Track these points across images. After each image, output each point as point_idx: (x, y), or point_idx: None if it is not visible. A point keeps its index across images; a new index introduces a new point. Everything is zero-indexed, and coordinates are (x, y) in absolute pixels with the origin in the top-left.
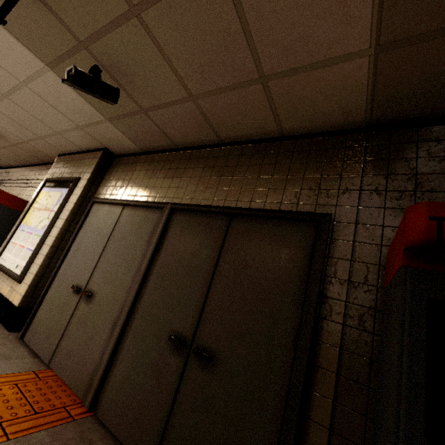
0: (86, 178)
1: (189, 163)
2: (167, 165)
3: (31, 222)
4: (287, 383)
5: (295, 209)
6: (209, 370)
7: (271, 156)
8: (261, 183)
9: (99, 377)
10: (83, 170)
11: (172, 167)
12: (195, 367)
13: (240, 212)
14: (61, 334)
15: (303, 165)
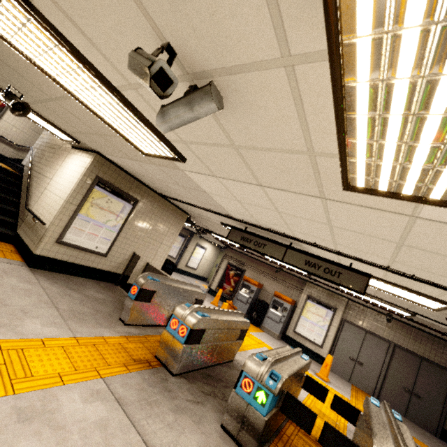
0: (341, 310)
1: (398, 327)
2: (385, 322)
3: (310, 319)
4: (442, 407)
5: (444, 366)
6: (419, 399)
7: (436, 343)
8: (432, 351)
9: (377, 392)
10: (336, 303)
11: (389, 325)
12: (414, 398)
13: (426, 359)
14: (350, 373)
15: None
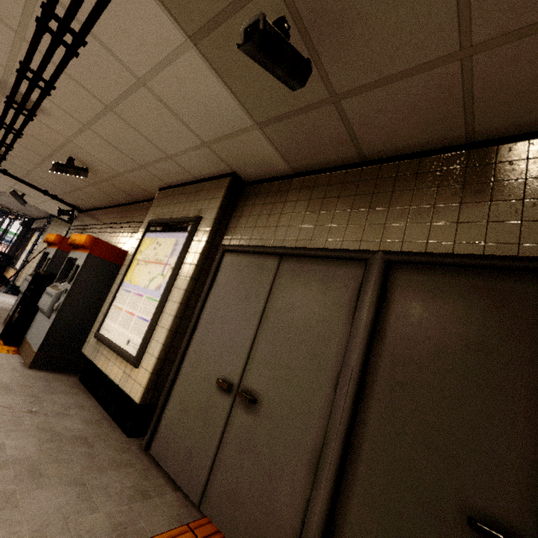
0: (211, 217)
1: (399, 183)
2: (349, 190)
3: (138, 280)
4: None
5: None
6: None
7: None
8: None
9: None
10: (202, 205)
11: (362, 192)
12: None
13: None
14: (212, 458)
15: None
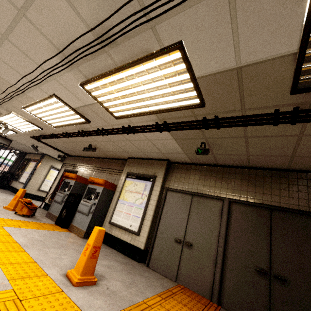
0: (161, 177)
1: (230, 175)
2: (214, 174)
3: (128, 199)
4: None
5: (308, 210)
6: (285, 286)
7: (284, 179)
8: (282, 193)
9: (217, 288)
10: (155, 171)
11: (219, 176)
12: (276, 284)
13: (277, 208)
14: (177, 265)
15: (305, 187)
